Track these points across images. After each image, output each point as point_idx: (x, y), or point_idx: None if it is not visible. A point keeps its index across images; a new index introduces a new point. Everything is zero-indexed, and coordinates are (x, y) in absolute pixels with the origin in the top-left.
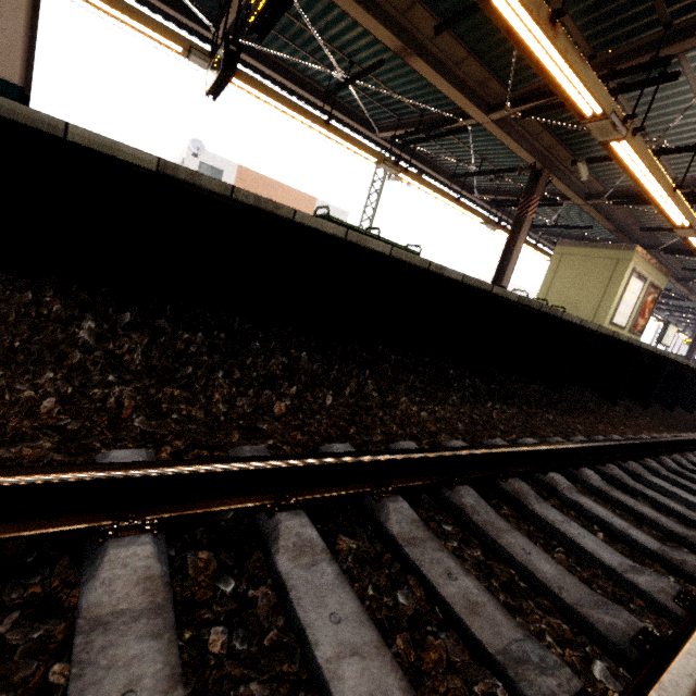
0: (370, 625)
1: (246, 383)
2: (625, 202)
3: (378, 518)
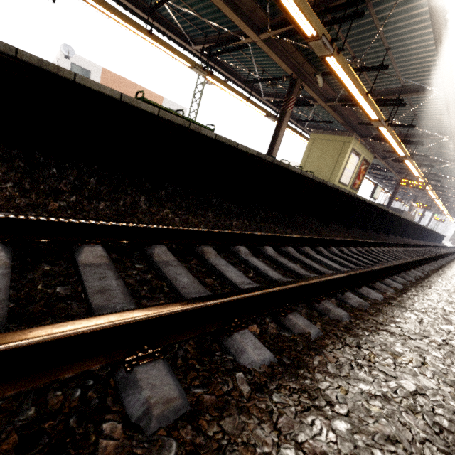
0: (5, 293)
1: (33, 192)
2: (348, 105)
3: (75, 254)
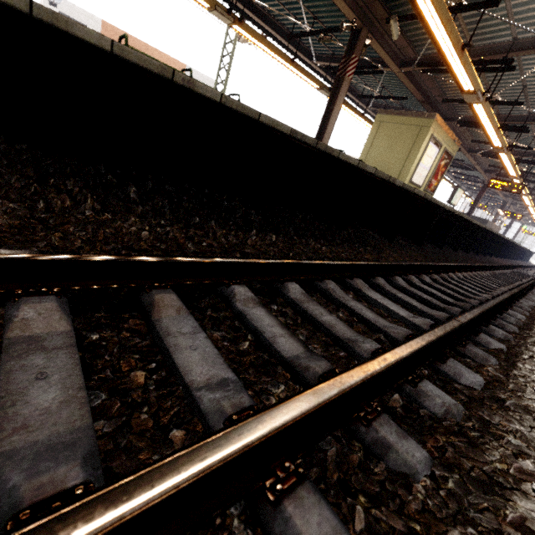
0: None
1: None
2: (431, 70)
3: None
